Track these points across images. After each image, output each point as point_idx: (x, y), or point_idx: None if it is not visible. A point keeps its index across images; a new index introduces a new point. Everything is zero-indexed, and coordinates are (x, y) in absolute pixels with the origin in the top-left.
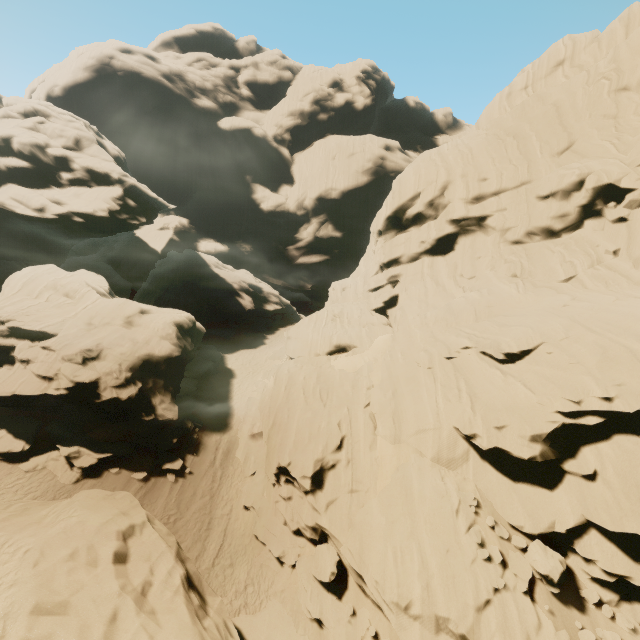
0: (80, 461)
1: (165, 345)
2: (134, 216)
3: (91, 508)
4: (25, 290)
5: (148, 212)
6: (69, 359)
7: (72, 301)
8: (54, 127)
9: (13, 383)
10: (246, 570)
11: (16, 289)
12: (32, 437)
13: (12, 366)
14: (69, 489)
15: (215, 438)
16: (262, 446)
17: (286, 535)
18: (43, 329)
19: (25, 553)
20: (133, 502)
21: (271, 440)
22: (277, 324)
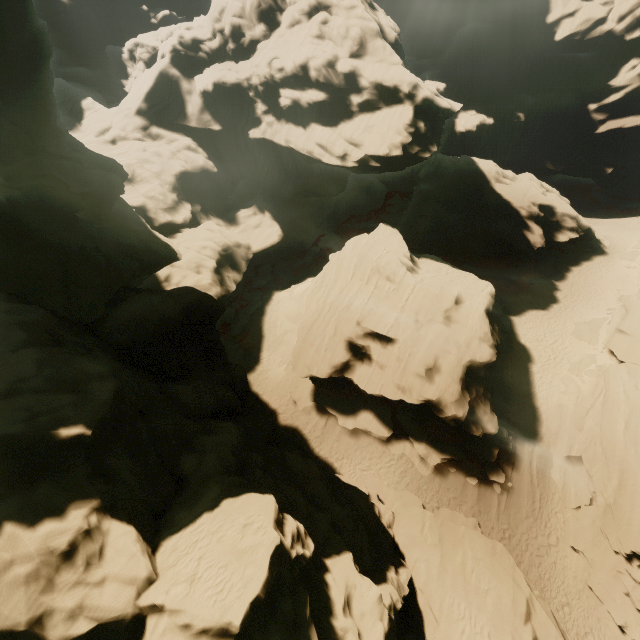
0: (429, 458)
1: (485, 351)
2: (425, 146)
3: (492, 572)
4: (357, 274)
5: (437, 133)
6: (415, 372)
7: (394, 286)
8: (338, 26)
9: (376, 383)
10: (583, 616)
11: (350, 272)
12: (391, 425)
13: (370, 362)
14: (426, 481)
15: (527, 449)
16: (581, 475)
17: (628, 607)
18: (388, 333)
19: (489, 637)
20: (510, 560)
21: (621, 511)
22: (567, 260)
